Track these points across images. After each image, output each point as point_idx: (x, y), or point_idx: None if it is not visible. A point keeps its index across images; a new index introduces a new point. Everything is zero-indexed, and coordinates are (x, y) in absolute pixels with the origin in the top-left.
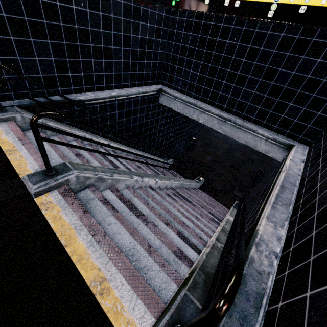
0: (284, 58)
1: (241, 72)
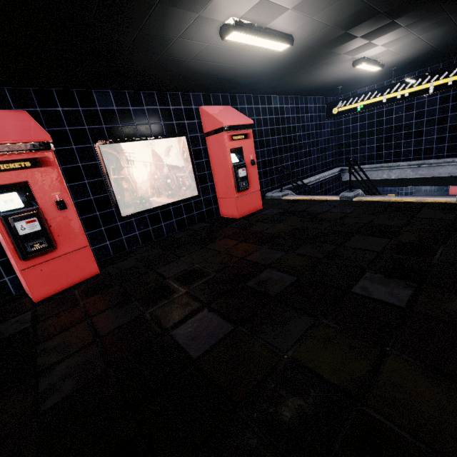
0: (449, 107)
1: (416, 129)
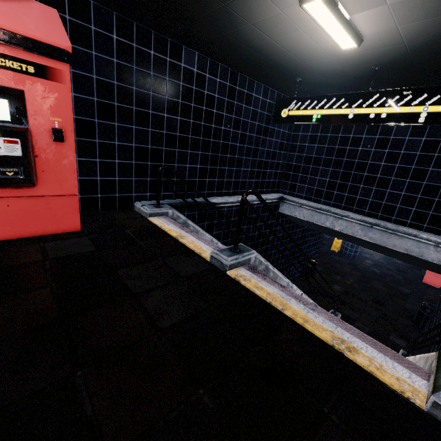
0: (433, 158)
1: (382, 174)
